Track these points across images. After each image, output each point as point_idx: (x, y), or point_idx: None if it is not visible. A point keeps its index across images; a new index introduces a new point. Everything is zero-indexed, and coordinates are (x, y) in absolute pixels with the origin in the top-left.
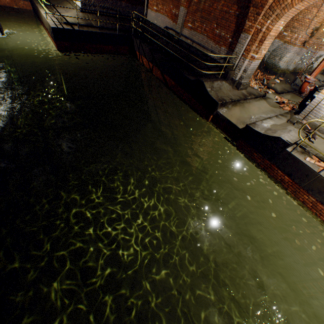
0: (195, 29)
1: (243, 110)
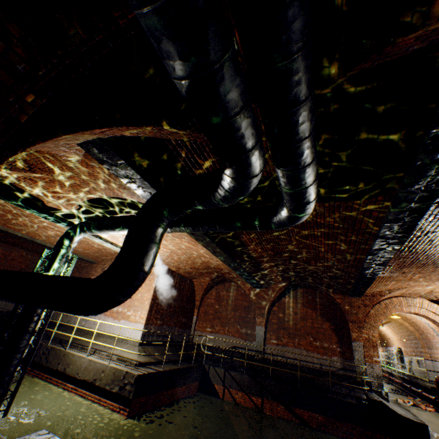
0: (284, 343)
1: (436, 425)
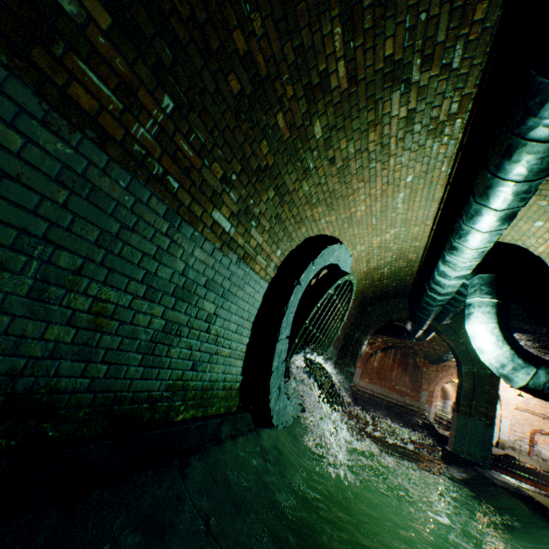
0: (374, 383)
1: None
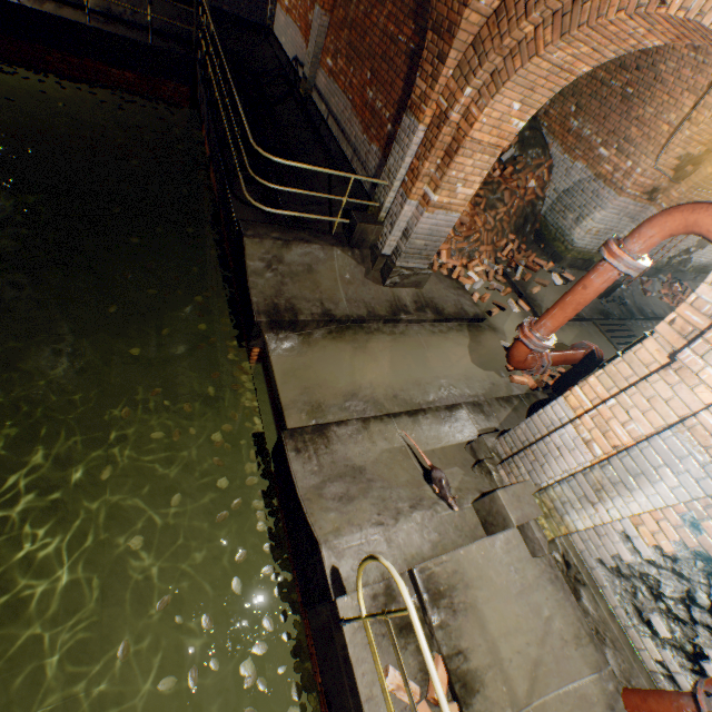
0: (337, 75)
1: (351, 358)
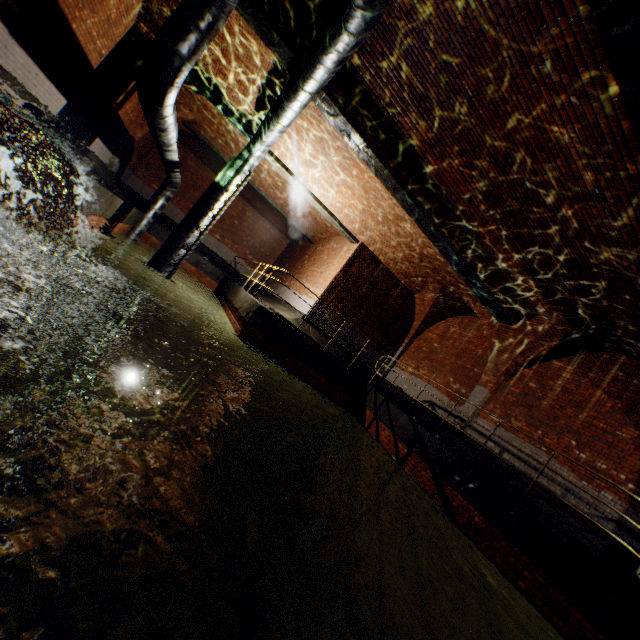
0: (511, 428)
1: None
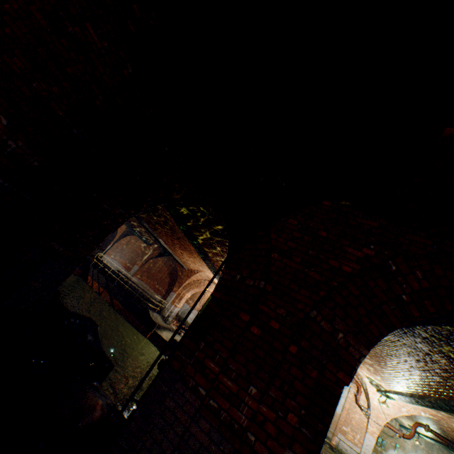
0: (143, 279)
1: (170, 334)
